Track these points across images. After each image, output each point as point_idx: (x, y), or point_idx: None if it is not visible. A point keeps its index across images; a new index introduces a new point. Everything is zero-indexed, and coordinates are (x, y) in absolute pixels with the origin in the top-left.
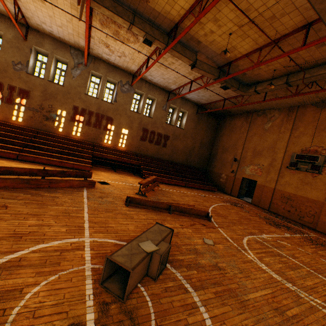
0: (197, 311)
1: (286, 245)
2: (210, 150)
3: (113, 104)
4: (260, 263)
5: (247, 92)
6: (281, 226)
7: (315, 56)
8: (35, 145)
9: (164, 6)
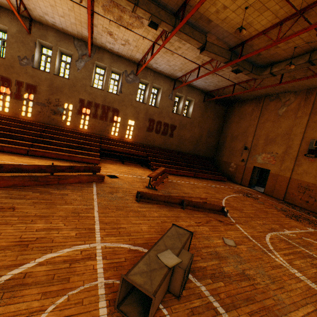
0: None
1: (313, 243)
2: (218, 139)
3: (119, 95)
4: (291, 268)
5: (261, 75)
6: (302, 219)
7: None
8: (44, 140)
9: None
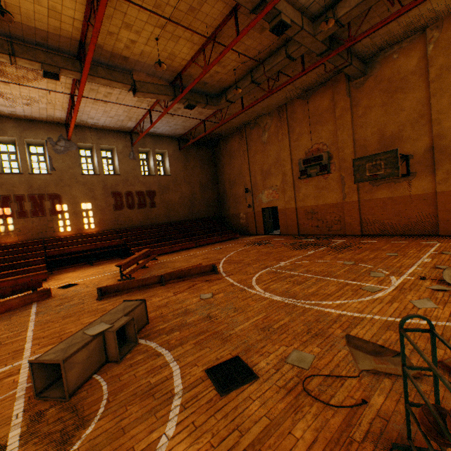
0: (167, 368)
1: (303, 264)
2: (217, 190)
3: (51, 174)
4: (264, 292)
5: (220, 104)
6: (308, 246)
7: (264, 44)
8: None
9: (48, 21)
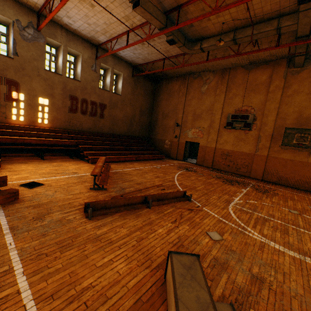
0: None
1: (255, 204)
2: (150, 117)
3: (13, 58)
4: (268, 241)
5: (193, 50)
6: (233, 182)
7: (264, 9)
8: None
9: None
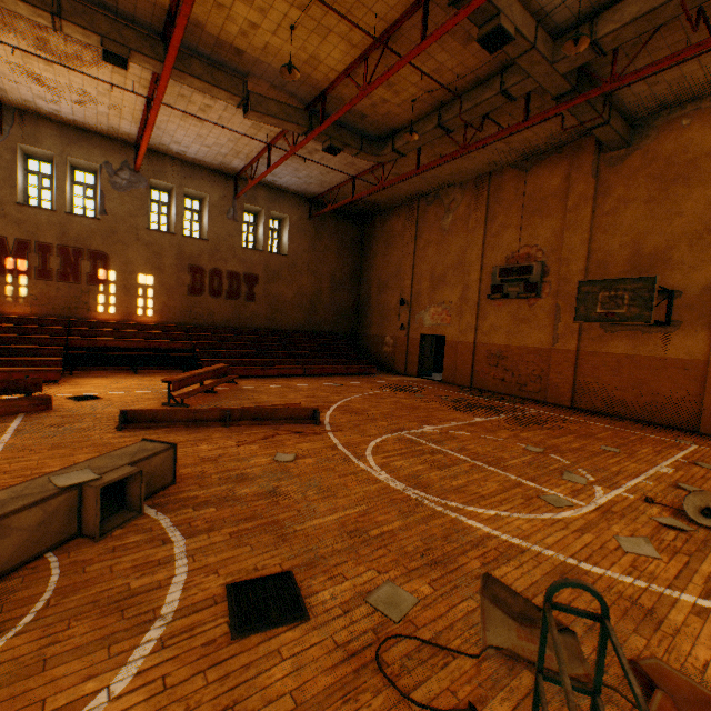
0: (167, 567)
1: (460, 436)
2: (357, 292)
3: (100, 219)
4: (379, 471)
5: (382, 155)
6: (478, 409)
7: (469, 65)
8: None
9: None
